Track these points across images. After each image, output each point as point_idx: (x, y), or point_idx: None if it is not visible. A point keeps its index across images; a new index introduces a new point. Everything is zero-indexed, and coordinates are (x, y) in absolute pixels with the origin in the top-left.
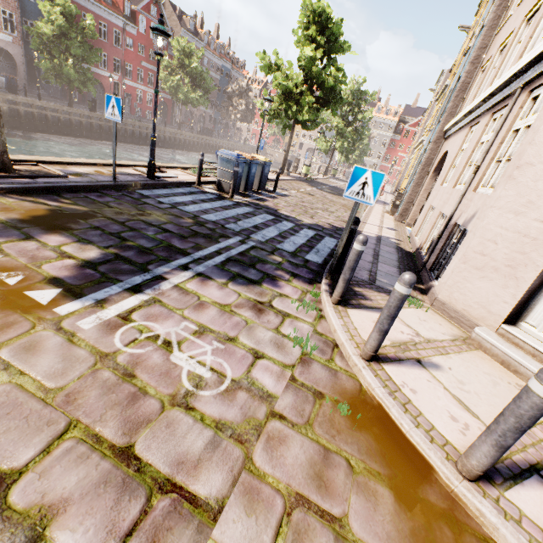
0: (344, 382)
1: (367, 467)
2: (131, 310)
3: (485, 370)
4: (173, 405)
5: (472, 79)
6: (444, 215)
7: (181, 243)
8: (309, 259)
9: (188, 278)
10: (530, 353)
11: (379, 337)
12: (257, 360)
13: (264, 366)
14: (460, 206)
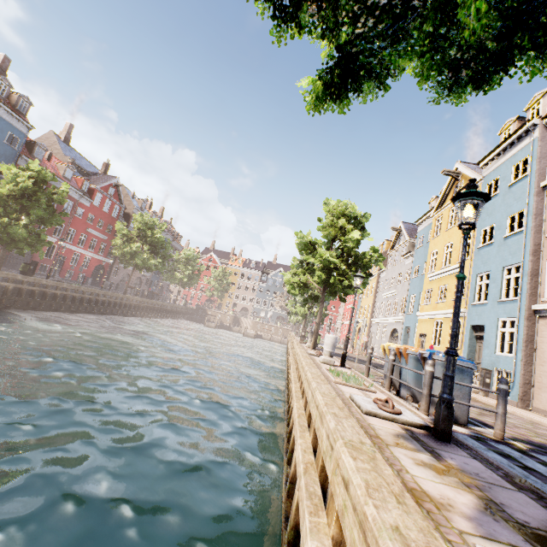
0: None
1: None
2: None
3: None
4: None
5: (537, 266)
6: None
7: None
8: None
9: None
10: None
11: None
12: None
13: None
14: None
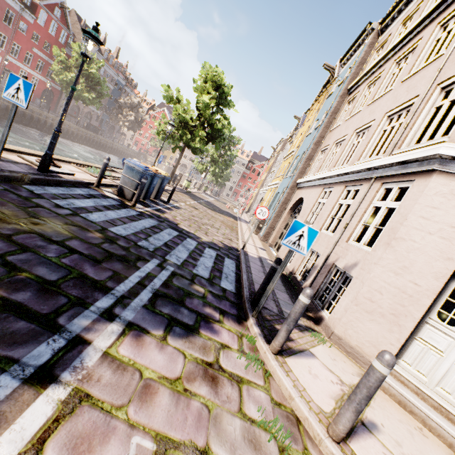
0: None
1: None
2: (42, 437)
3: (397, 416)
4: None
5: (315, 154)
6: (313, 250)
7: (96, 270)
8: (224, 287)
9: (118, 335)
10: (414, 391)
11: (355, 417)
12: None
13: None
14: (334, 250)
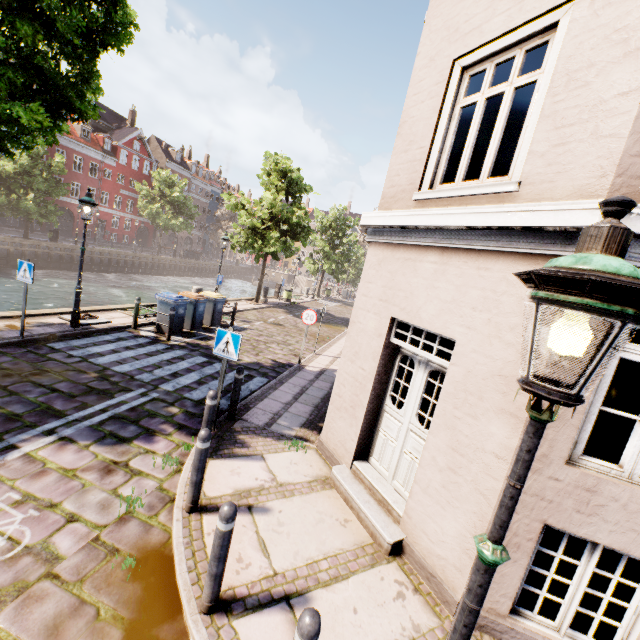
0: (153, 536)
1: (116, 614)
2: None
3: (321, 509)
4: None
5: None
6: None
7: (65, 403)
8: None
9: (46, 444)
10: (368, 487)
11: (192, 488)
12: (69, 523)
13: (71, 530)
14: None
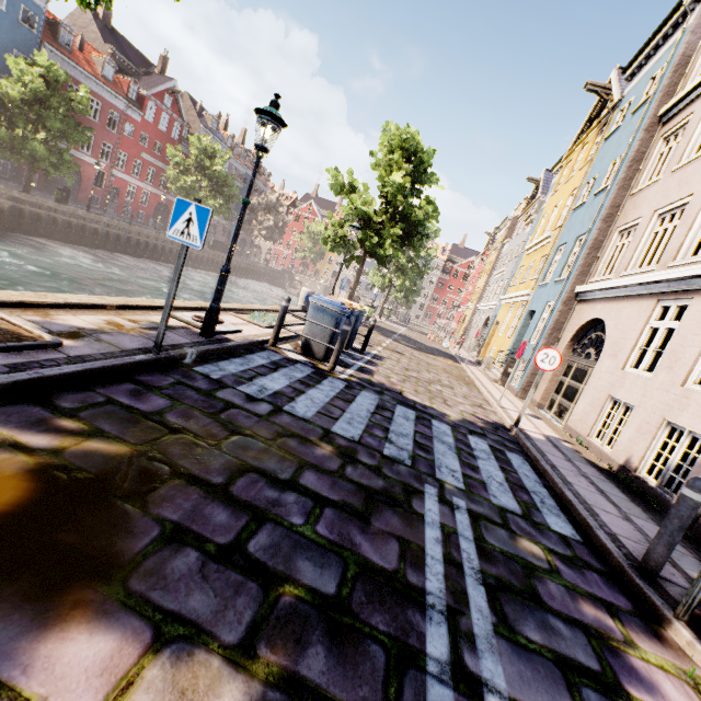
0: None
1: None
2: None
3: None
4: None
5: (605, 237)
6: (673, 424)
7: (374, 543)
8: (559, 530)
9: None
10: None
11: None
12: None
13: None
14: None
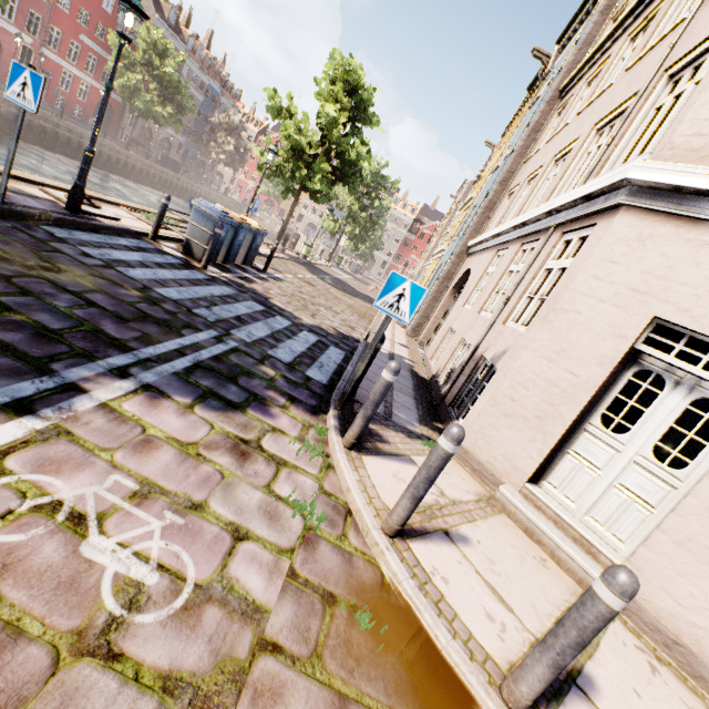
0: (361, 572)
1: None
2: (6, 450)
3: (512, 541)
4: (79, 655)
5: (499, 200)
6: (466, 342)
7: (119, 328)
8: (311, 376)
9: (127, 393)
10: (552, 519)
11: (411, 505)
12: (238, 543)
13: (249, 555)
14: (487, 337)
